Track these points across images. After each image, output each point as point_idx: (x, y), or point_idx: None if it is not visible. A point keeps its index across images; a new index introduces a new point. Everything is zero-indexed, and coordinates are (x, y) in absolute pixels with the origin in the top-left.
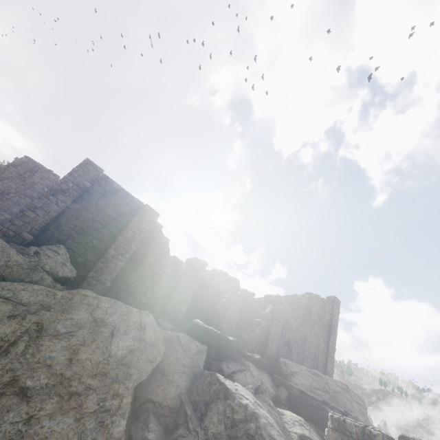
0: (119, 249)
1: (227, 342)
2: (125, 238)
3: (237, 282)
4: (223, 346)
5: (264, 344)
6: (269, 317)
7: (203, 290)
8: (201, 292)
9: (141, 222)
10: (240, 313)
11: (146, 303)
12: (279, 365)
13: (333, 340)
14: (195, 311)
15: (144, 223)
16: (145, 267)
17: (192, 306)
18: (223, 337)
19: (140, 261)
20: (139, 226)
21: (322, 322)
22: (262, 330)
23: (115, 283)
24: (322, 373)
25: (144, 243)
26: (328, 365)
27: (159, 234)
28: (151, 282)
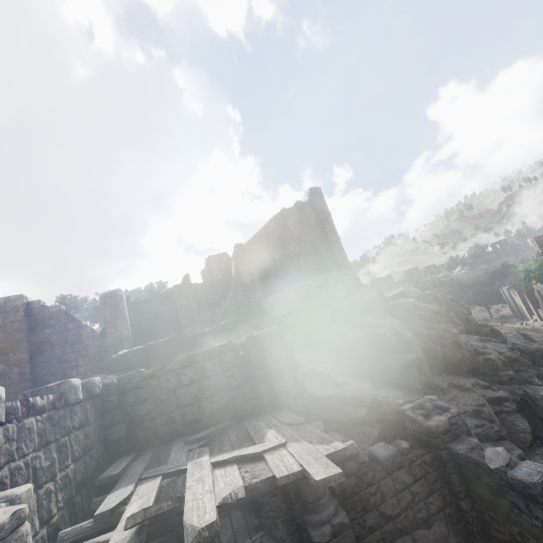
0: (10, 358)
1: (163, 344)
2: (6, 345)
3: (224, 255)
4: (165, 349)
5: (247, 300)
6: (237, 273)
7: (173, 301)
8: (173, 304)
9: (8, 319)
10: (230, 286)
11: (86, 371)
12: (263, 307)
13: (331, 232)
14: (179, 323)
15: (12, 317)
16: (56, 347)
17: (175, 321)
18: (152, 346)
19: (46, 347)
20: (10, 324)
21: (309, 225)
22: (236, 291)
23: (38, 383)
24: (336, 270)
25: (33, 331)
26: (337, 258)
27: (42, 310)
28: (75, 352)
